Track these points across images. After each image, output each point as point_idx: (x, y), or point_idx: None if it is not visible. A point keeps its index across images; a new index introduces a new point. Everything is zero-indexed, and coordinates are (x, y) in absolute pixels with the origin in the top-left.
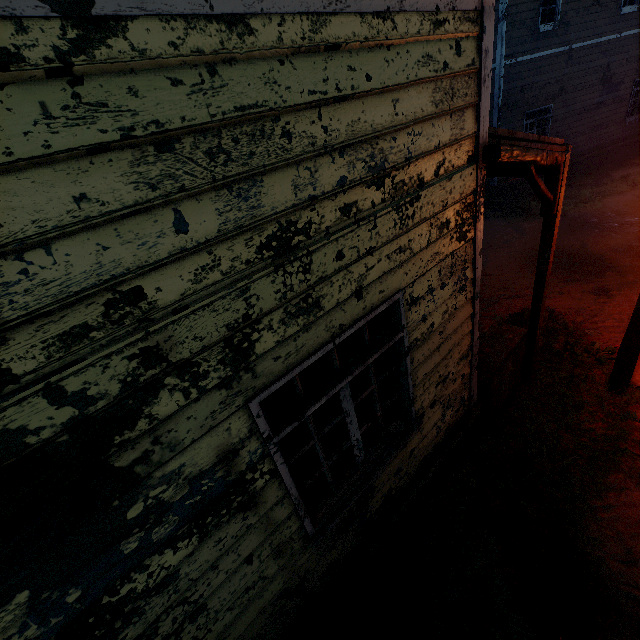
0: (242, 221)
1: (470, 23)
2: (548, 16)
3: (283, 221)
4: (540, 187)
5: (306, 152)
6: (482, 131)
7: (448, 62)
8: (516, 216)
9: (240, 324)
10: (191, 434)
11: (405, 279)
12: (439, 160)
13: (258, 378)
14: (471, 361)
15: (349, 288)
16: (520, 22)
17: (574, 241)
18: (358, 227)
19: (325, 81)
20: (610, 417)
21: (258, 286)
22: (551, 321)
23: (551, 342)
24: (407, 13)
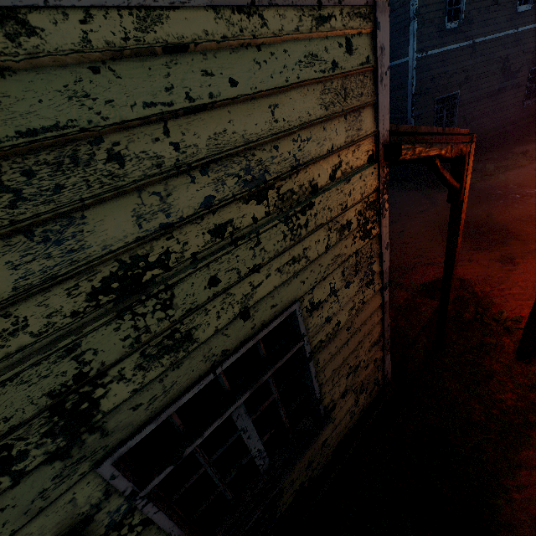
0: (55, 270)
1: (361, 19)
2: (454, 15)
3: (126, 257)
4: (446, 178)
5: (149, 175)
6: (382, 130)
7: (337, 61)
8: (430, 188)
9: (71, 386)
10: (9, 526)
11: (302, 288)
12: (334, 163)
13: (111, 435)
14: (383, 345)
15: (231, 311)
16: (429, 21)
17: (481, 211)
18: (236, 247)
19: (169, 90)
20: (519, 388)
21: (94, 338)
22: (462, 288)
23: (462, 311)
24: (280, 7)
